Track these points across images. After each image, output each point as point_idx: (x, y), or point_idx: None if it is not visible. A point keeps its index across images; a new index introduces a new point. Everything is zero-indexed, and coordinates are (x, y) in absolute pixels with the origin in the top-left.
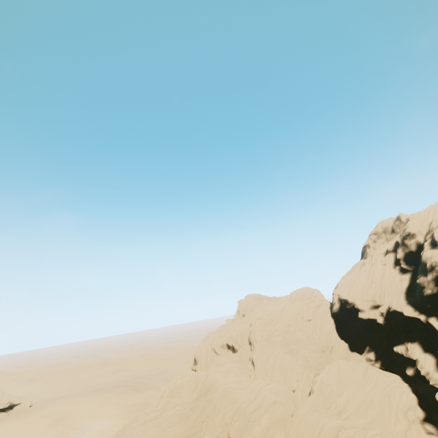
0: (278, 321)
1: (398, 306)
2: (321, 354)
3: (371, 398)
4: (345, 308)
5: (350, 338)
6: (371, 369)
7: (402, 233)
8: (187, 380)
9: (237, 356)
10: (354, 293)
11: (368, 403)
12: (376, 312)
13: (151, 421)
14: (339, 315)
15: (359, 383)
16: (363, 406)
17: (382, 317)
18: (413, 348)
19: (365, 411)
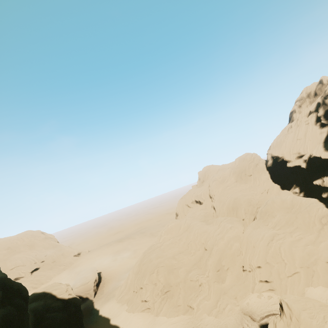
0: (228, 180)
1: (317, 153)
2: (260, 195)
3: (296, 215)
4: (277, 162)
5: (281, 181)
6: (296, 198)
7: (323, 95)
8: (174, 224)
9: (203, 206)
10: (283, 151)
11: (294, 218)
12: (300, 160)
13: (158, 248)
14: (272, 167)
15: (288, 208)
16: (290, 221)
17: (305, 163)
18: (327, 180)
19: (292, 223)
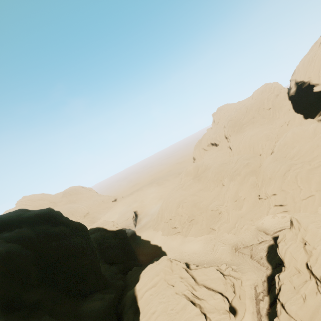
0: (244, 118)
1: None
2: (280, 129)
3: (318, 144)
4: (301, 88)
5: (304, 110)
6: (320, 126)
7: None
8: (192, 168)
9: (219, 147)
10: (310, 73)
11: (315, 147)
12: None
13: (180, 189)
14: (295, 96)
15: (309, 137)
16: (311, 150)
17: None
18: None
19: (312, 152)
